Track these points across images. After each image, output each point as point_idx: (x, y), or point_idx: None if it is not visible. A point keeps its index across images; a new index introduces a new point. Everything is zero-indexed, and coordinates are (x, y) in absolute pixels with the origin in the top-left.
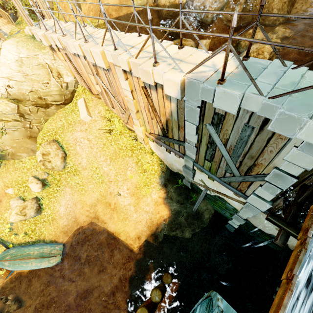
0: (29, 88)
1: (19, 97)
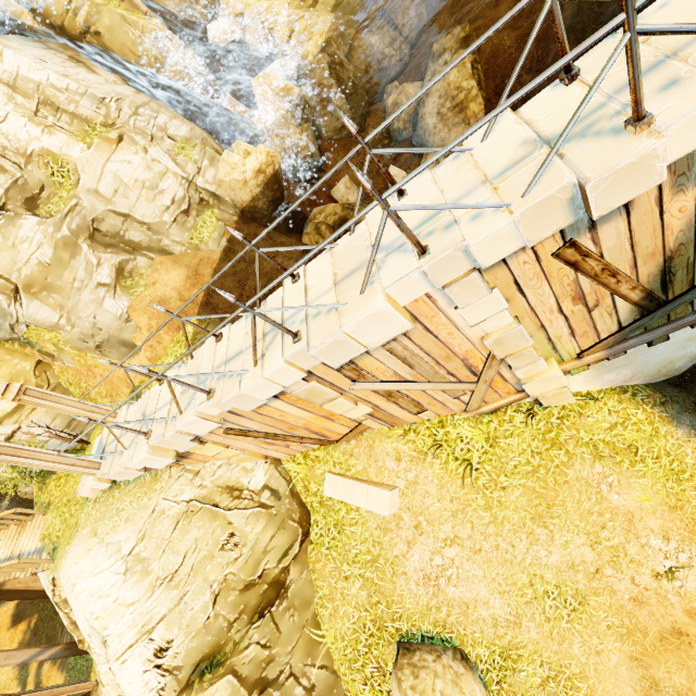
0: (204, 597)
1: (203, 644)
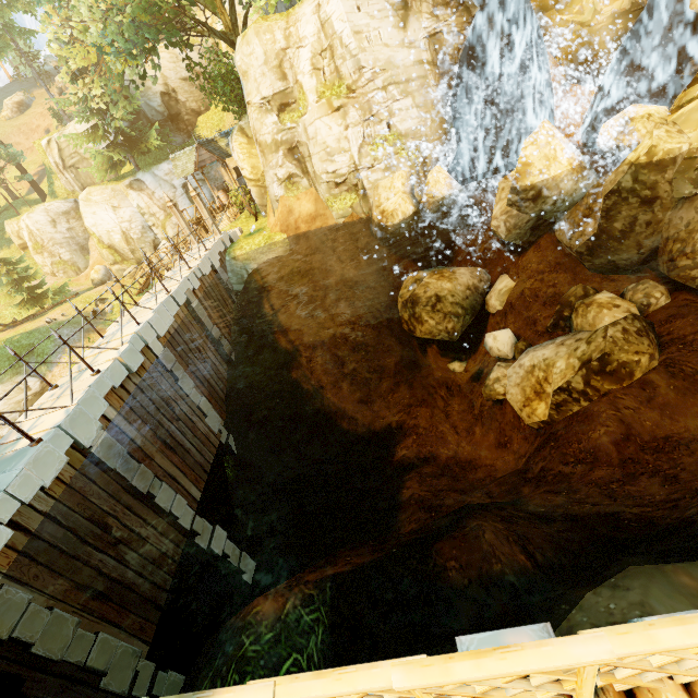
0: None
1: None
